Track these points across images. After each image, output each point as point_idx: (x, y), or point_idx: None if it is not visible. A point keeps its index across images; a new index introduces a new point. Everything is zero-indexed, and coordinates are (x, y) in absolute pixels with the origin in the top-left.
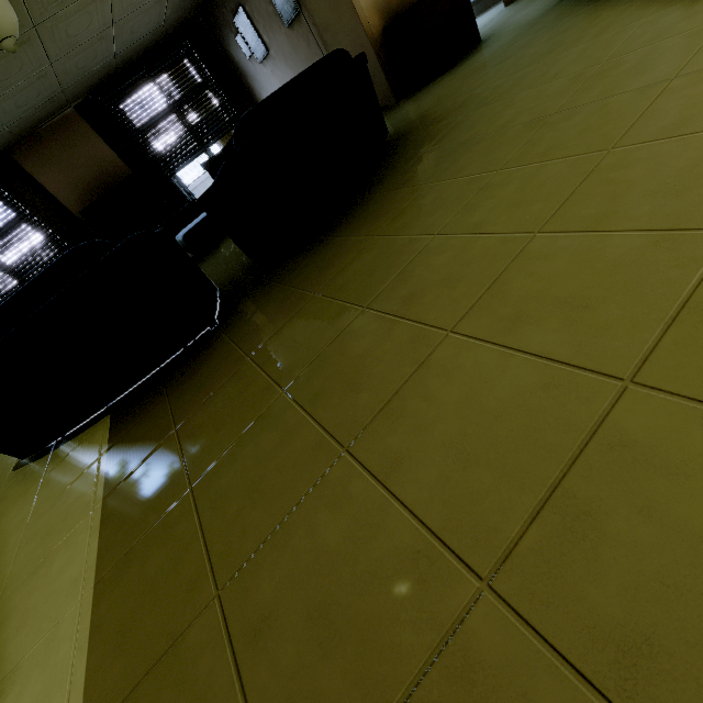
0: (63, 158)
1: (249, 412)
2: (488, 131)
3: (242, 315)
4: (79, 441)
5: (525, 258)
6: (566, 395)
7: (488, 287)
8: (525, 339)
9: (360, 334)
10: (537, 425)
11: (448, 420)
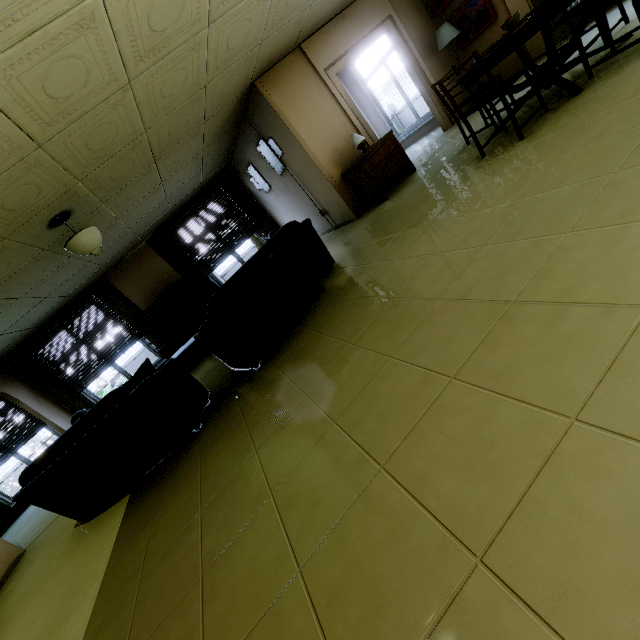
0: (137, 275)
1: (182, 524)
2: (368, 294)
3: (212, 425)
4: (110, 512)
5: (320, 444)
6: (280, 570)
7: (299, 462)
8: (289, 517)
9: (244, 476)
10: (263, 588)
11: (241, 569)
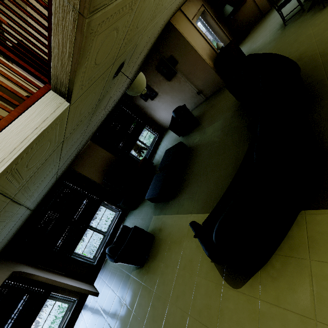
0: (90, 161)
1: None
2: None
3: None
4: (300, 232)
5: None
6: None
7: None
8: None
9: None
10: None
11: None
